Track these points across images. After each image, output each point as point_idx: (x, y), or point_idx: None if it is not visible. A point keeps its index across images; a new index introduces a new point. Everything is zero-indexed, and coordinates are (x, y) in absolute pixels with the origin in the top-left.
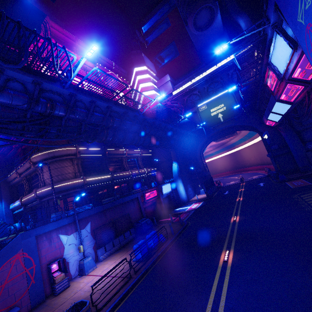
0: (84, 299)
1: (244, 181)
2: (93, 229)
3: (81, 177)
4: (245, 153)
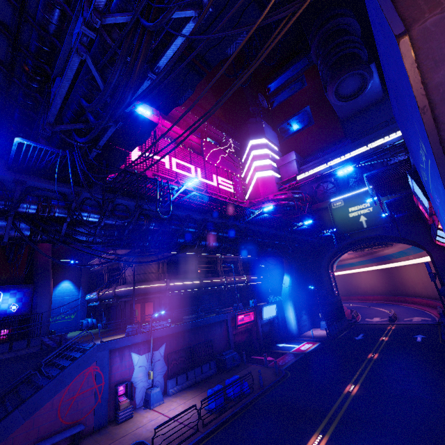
0: (145, 439)
1: (396, 323)
2: (167, 353)
3: (165, 279)
4: (408, 274)
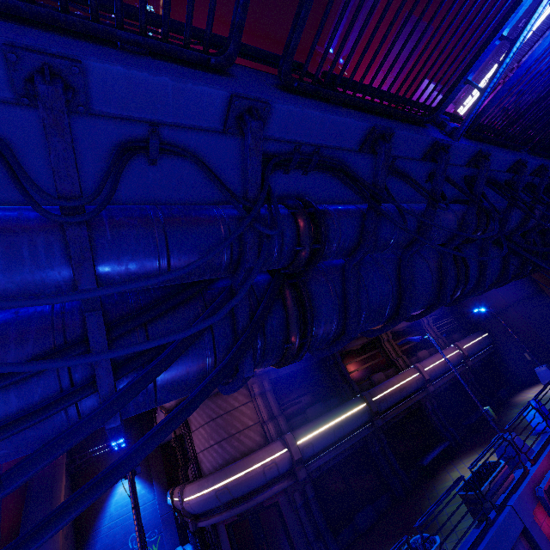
0: None
1: None
2: None
3: (280, 437)
4: None
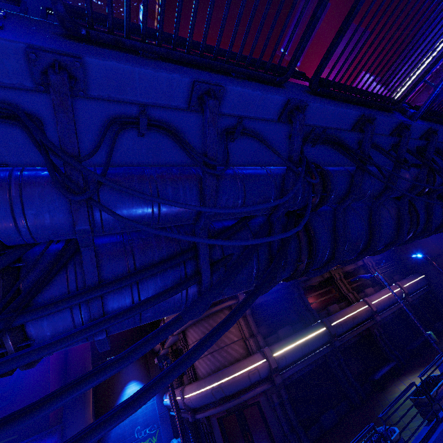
0: None
1: None
2: None
3: (259, 350)
4: None
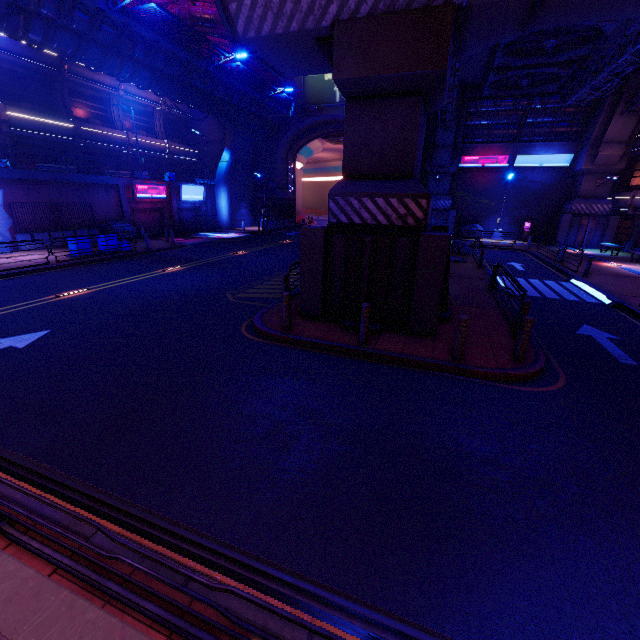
0: None
1: None
2: (9, 202)
3: None
4: None
